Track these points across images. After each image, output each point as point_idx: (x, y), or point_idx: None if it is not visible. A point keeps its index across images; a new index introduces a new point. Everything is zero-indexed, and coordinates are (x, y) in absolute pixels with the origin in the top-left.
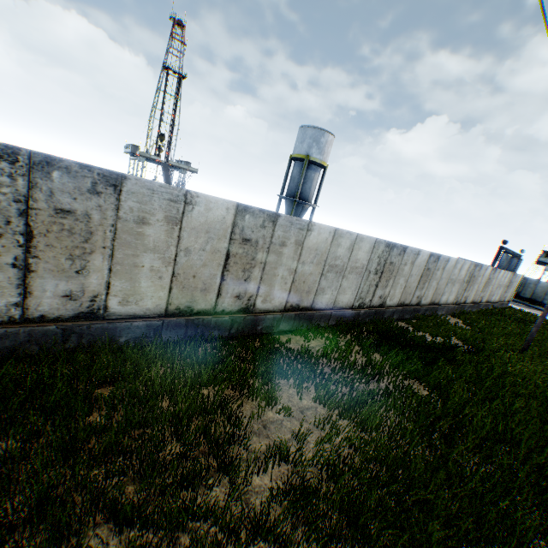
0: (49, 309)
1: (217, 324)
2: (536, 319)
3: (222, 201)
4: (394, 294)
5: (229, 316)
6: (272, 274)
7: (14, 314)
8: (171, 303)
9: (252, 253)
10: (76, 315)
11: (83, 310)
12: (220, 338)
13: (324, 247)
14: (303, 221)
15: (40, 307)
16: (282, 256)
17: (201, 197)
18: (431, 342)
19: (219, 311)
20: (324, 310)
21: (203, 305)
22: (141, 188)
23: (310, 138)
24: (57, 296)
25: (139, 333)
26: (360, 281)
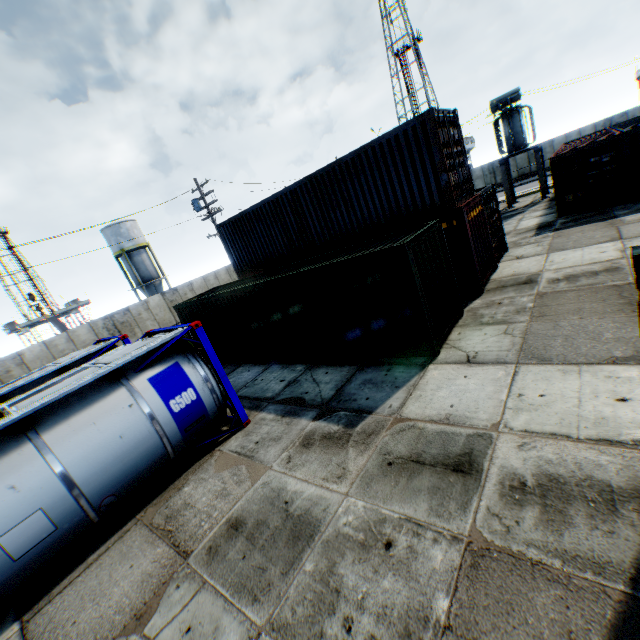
0: None
1: None
2: None
3: None
4: None
5: None
6: None
7: None
8: None
9: None
10: None
11: None
12: None
13: (45, 354)
14: (13, 355)
15: None
16: (15, 376)
17: None
18: None
19: None
20: None
21: None
22: None
23: (113, 236)
24: None
25: None
26: None
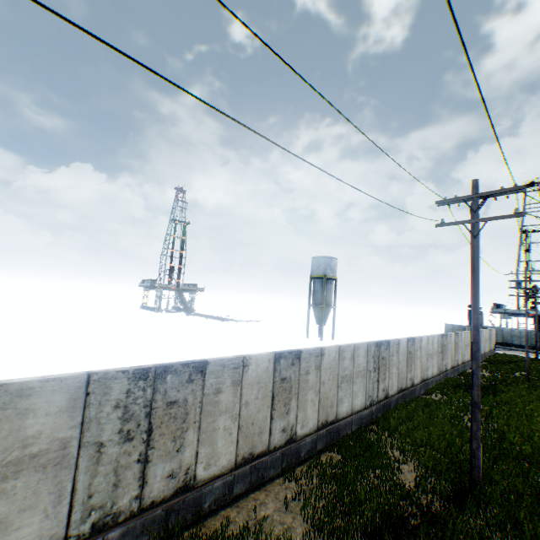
0: (380, 396)
1: (407, 395)
2: (518, 358)
3: (404, 339)
4: (448, 362)
5: (409, 389)
6: (416, 365)
7: (376, 400)
8: (398, 387)
9: (411, 357)
10: (384, 397)
11: (385, 395)
12: (411, 401)
13: (425, 346)
14: (419, 337)
15: (379, 396)
16: (417, 355)
17: (401, 340)
18: (483, 385)
19: (407, 387)
20: (430, 379)
21: (403, 386)
22: (392, 343)
23: (323, 264)
24: (381, 390)
25: (394, 403)
26: (437, 359)
